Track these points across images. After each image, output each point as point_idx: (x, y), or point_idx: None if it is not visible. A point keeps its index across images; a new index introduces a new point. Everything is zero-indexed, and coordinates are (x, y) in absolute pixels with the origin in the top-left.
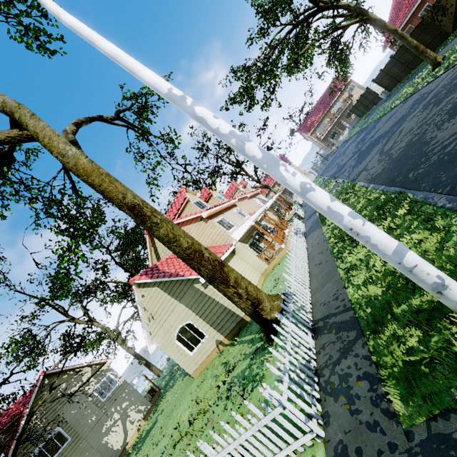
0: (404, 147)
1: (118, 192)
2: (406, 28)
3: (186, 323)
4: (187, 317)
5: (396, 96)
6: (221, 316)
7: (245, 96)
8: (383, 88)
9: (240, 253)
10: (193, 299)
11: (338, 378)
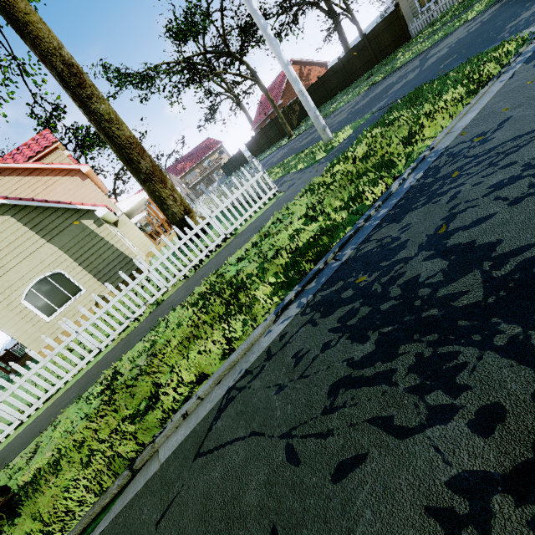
0: (281, 157)
1: (52, 37)
2: (268, 120)
3: (52, 273)
4: (57, 264)
5: (263, 155)
6: (112, 264)
7: (143, 83)
8: (251, 153)
9: (124, 227)
10: (74, 239)
11: (280, 185)
